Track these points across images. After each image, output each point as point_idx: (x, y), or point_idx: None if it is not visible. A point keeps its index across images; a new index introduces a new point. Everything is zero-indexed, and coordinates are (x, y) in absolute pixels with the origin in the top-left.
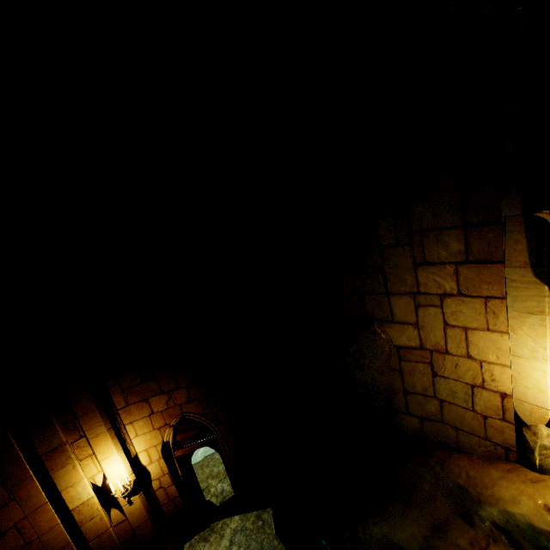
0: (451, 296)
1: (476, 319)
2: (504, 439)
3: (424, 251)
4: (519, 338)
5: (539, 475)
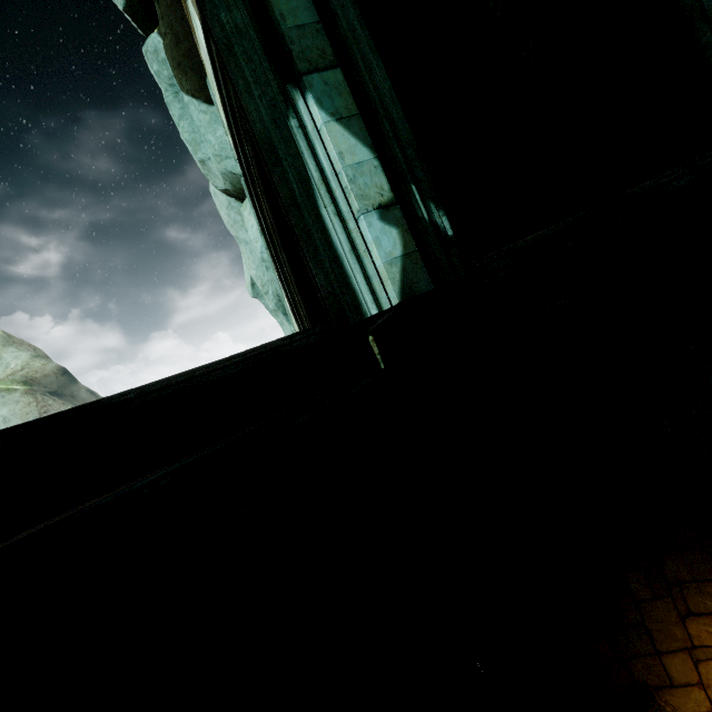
0: None
1: None
2: None
3: (686, 601)
4: None
5: None
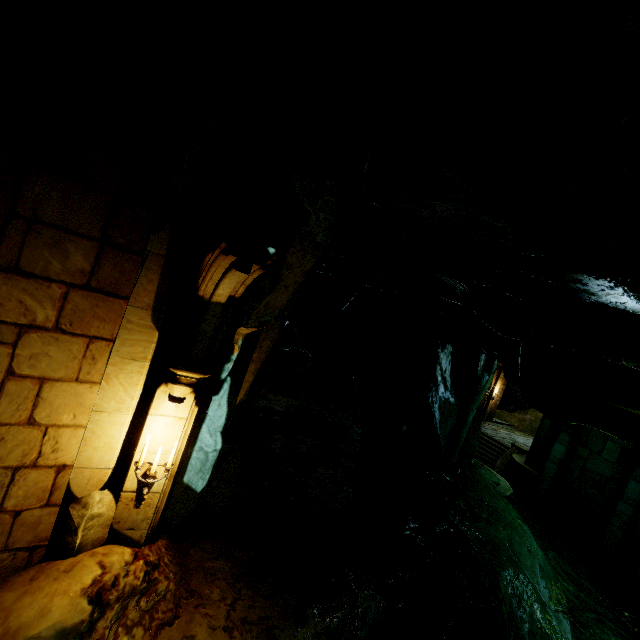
0: (41, 331)
1: (67, 365)
2: (37, 535)
3: (23, 251)
4: (112, 388)
5: (74, 559)
